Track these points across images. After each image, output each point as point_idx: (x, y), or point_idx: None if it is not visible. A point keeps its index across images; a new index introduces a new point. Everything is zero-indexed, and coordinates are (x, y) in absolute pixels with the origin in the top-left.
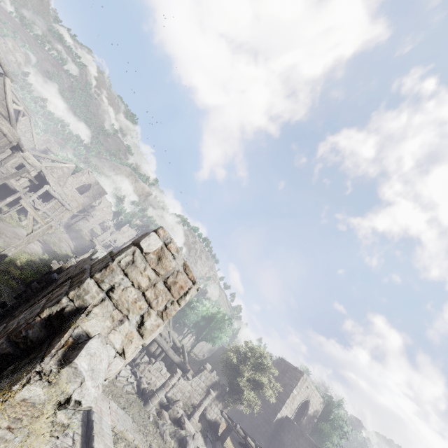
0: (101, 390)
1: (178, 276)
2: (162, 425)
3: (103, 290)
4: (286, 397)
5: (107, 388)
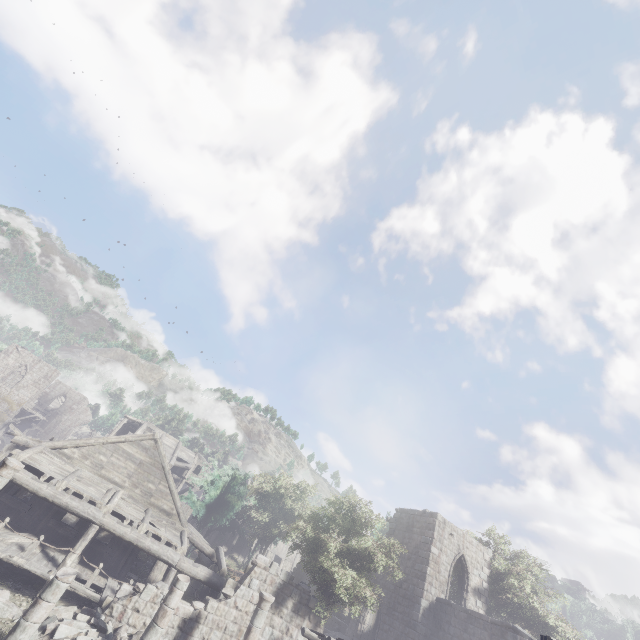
0: None
1: None
2: None
3: None
4: (425, 566)
5: None
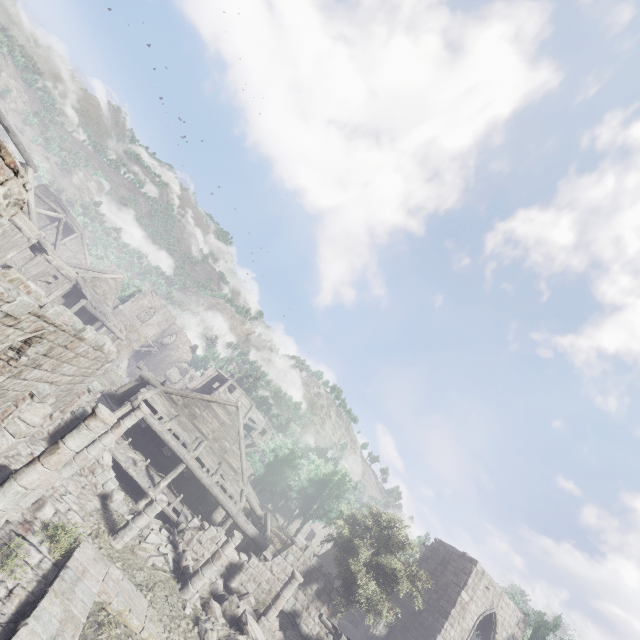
0: (105, 553)
1: None
2: (204, 622)
3: None
4: (450, 606)
5: (118, 553)
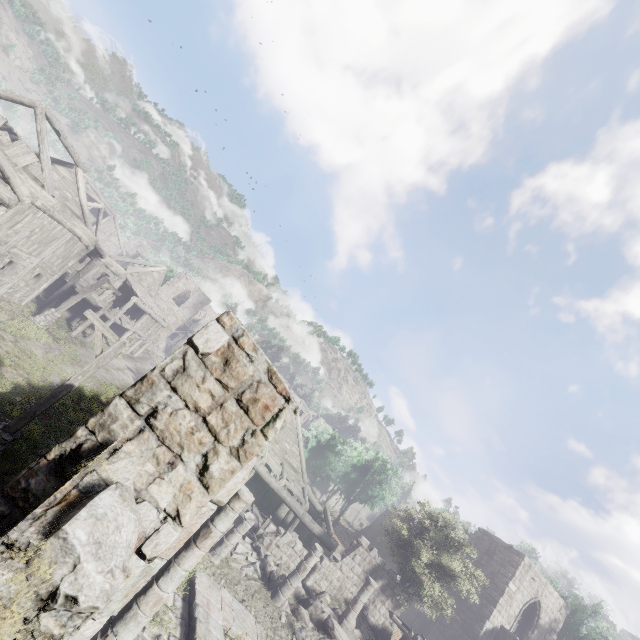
0: (210, 572)
1: (259, 390)
2: (299, 630)
3: (139, 414)
4: (498, 595)
5: (218, 569)
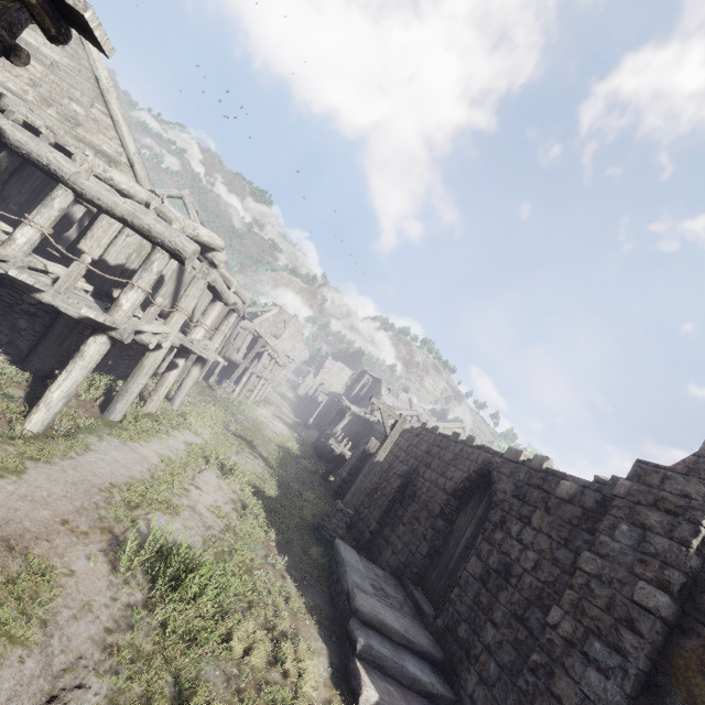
0: None
1: None
2: None
3: None
4: None
5: None
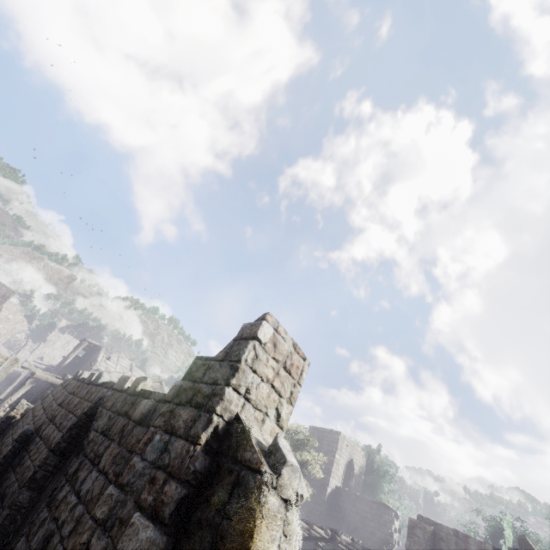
0: None
1: (292, 358)
2: None
3: (242, 394)
4: (331, 466)
5: None
